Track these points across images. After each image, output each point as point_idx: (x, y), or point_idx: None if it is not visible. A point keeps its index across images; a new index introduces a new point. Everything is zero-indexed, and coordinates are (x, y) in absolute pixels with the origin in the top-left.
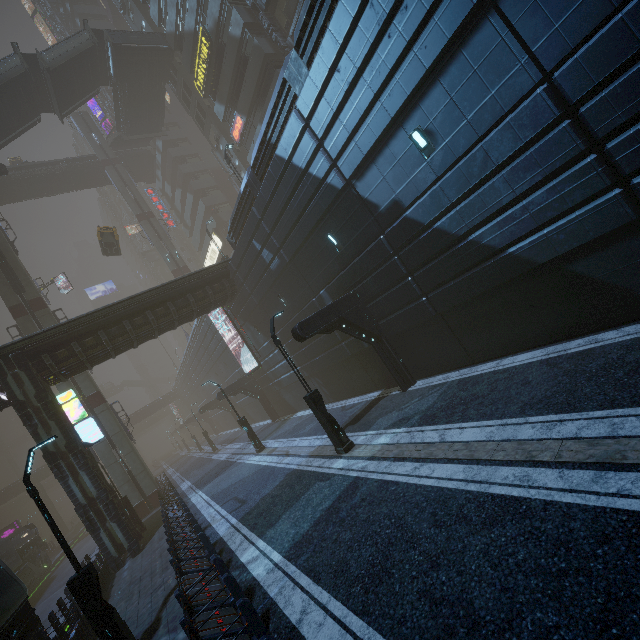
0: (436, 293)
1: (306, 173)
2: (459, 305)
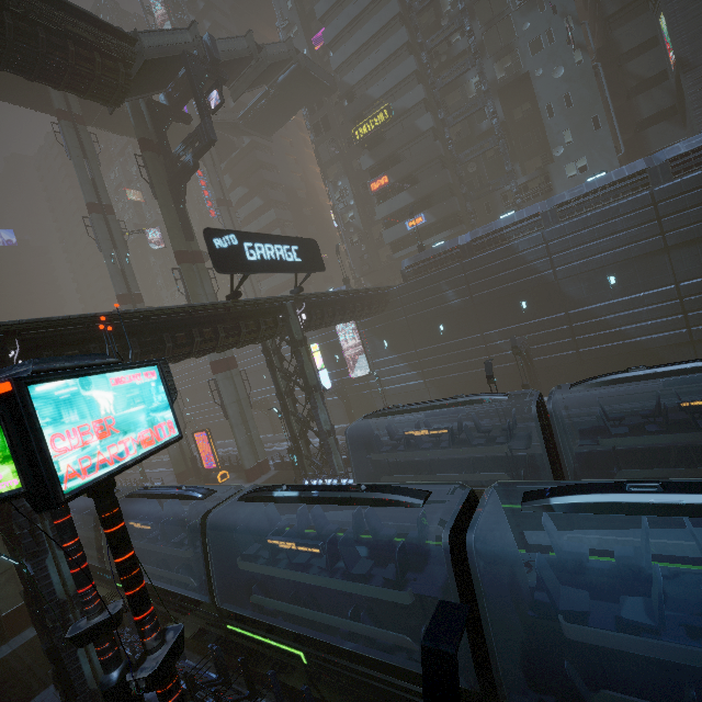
0: (586, 350)
1: (526, 264)
2: (594, 359)
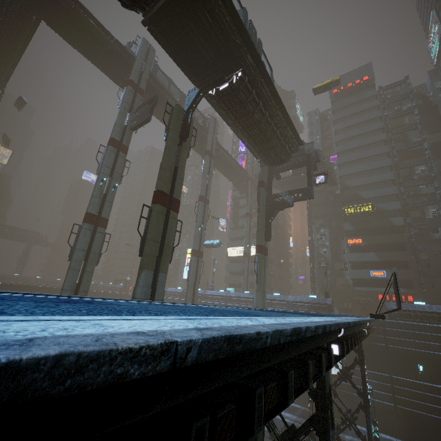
0: None
1: None
2: None
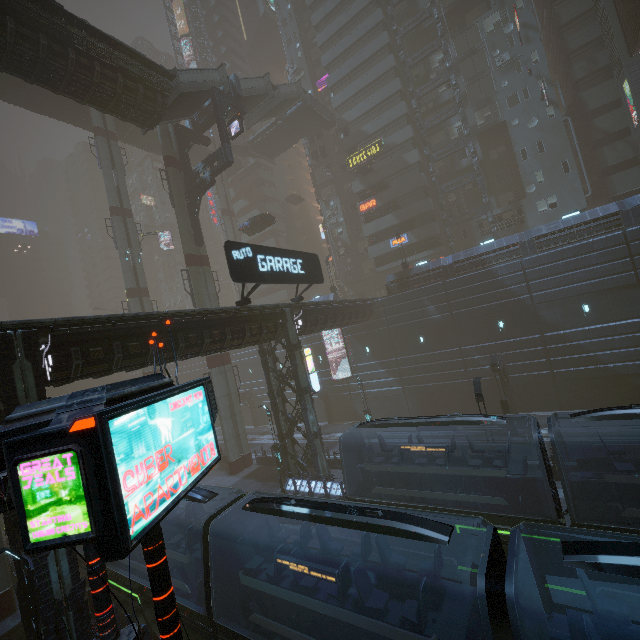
0: (560, 371)
1: (504, 287)
2: (568, 380)
